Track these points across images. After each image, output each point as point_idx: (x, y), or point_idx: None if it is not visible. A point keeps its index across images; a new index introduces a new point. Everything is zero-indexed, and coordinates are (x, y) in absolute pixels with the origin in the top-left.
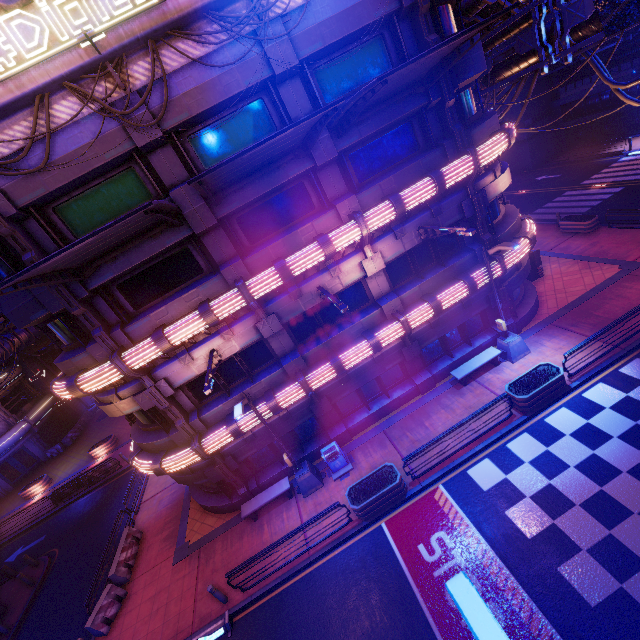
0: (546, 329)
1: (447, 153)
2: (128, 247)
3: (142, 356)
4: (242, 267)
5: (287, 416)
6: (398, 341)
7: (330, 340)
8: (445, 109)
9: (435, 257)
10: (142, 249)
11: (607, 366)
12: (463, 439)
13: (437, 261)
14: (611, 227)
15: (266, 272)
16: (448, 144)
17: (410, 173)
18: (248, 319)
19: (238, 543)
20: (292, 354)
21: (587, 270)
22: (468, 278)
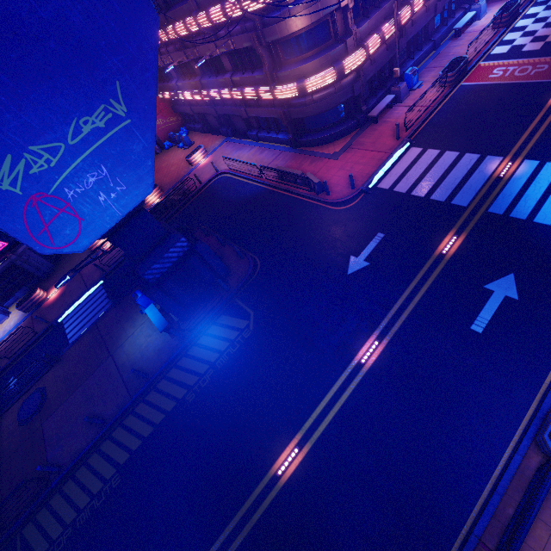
0: (487, 5)
1: None
2: None
3: None
4: None
5: (390, 46)
6: None
7: None
8: None
9: None
10: None
11: (531, 2)
12: (484, 41)
13: None
14: None
15: None
16: None
17: None
18: None
19: (376, 131)
20: None
21: None
22: None
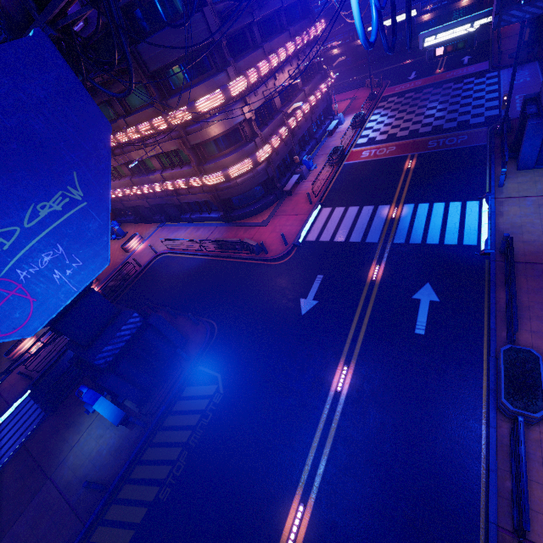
0: (344, 116)
1: (311, 21)
2: (239, 14)
3: (253, 77)
4: (269, 47)
5: (287, 142)
6: (309, 112)
7: (293, 103)
8: (309, 0)
9: (310, 75)
10: (239, 19)
11: (370, 113)
12: (350, 136)
13: (311, 77)
14: (336, 94)
15: (281, 49)
16: (311, 17)
17: (304, 25)
18: (271, 79)
19: (293, 201)
20: (283, 108)
21: (340, 104)
22: (326, 81)
